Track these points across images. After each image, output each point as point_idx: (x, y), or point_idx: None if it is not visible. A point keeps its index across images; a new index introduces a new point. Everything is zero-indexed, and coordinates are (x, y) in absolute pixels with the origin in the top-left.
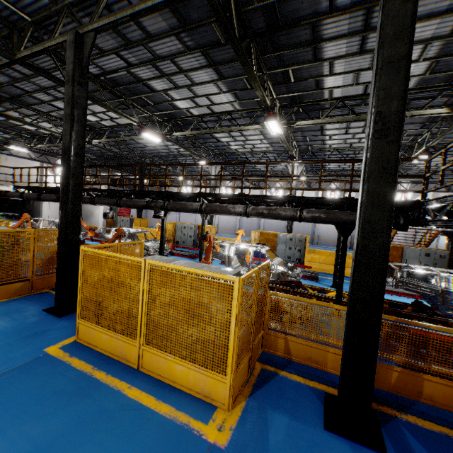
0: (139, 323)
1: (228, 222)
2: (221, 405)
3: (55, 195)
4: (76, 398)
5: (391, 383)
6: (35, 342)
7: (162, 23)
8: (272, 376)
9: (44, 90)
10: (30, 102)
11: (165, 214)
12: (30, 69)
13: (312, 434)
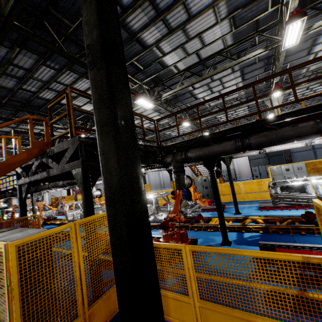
0: None
1: None
2: None
3: None
4: None
5: None
6: None
7: None
8: None
9: None
10: None
11: (32, 195)
12: None
13: None
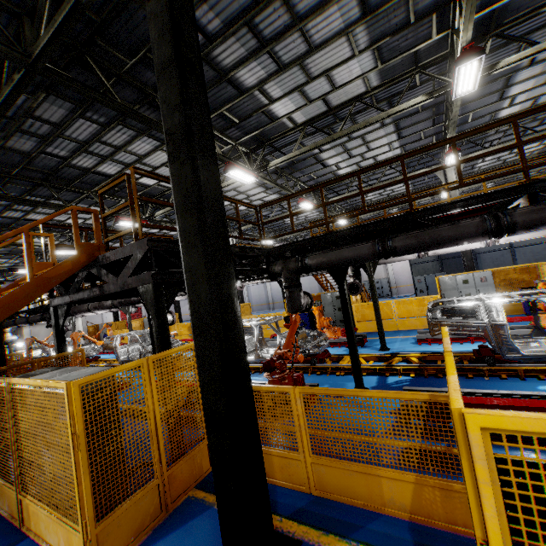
0: None
1: None
2: None
3: None
4: None
5: None
6: None
7: None
8: None
9: None
10: None
11: None
12: None
13: None
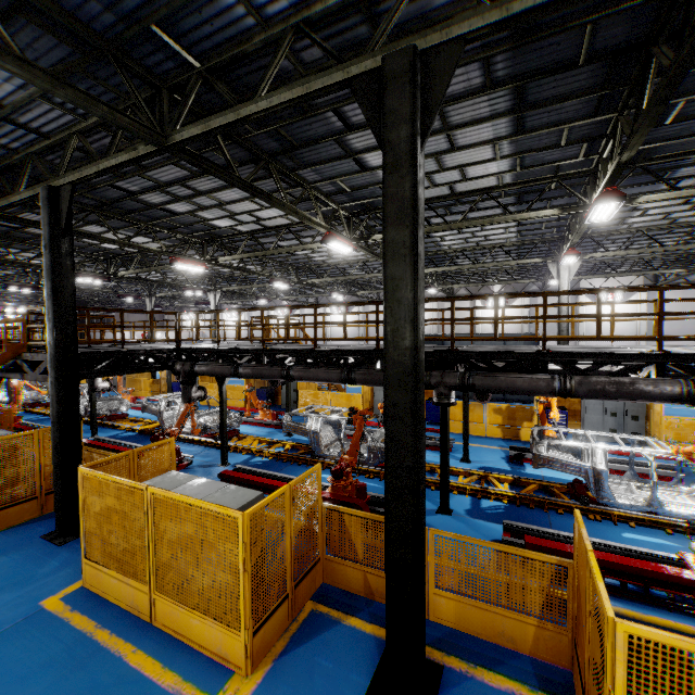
0: None
1: None
2: None
3: None
4: None
5: None
6: None
7: None
8: None
9: None
10: None
11: None
12: None
13: None
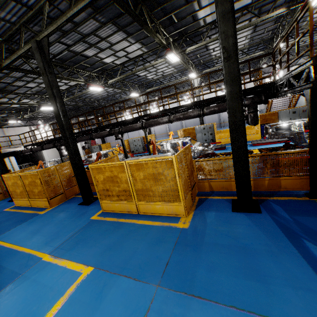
0: (132, 193)
1: (161, 129)
2: (182, 216)
3: (51, 144)
4: (116, 230)
5: (265, 186)
6: (84, 217)
7: (82, 14)
8: (204, 200)
9: (19, 79)
10: (12, 89)
11: (122, 136)
12: (12, 70)
13: (226, 215)
